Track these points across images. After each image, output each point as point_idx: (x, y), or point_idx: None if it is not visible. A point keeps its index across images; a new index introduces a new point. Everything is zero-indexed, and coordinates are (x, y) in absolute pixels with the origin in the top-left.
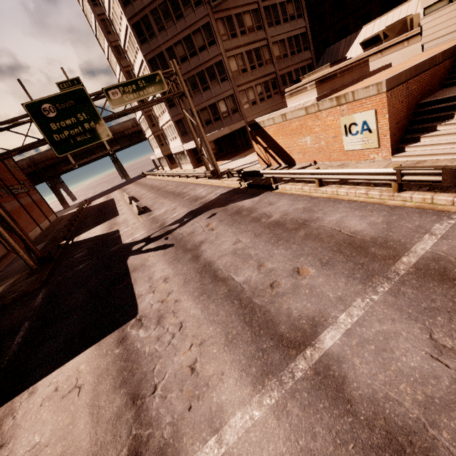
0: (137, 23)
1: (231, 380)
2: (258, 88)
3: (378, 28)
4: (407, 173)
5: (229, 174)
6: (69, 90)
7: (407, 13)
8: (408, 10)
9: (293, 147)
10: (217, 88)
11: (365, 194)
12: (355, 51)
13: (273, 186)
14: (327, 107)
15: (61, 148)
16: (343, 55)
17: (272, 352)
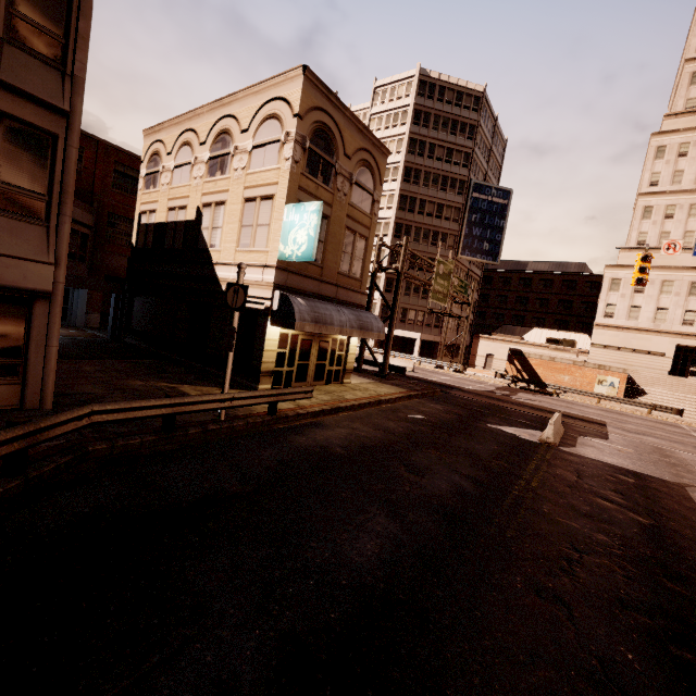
0: (400, 224)
1: (688, 438)
2: (451, 320)
3: (546, 334)
4: (658, 407)
5: (495, 375)
6: (450, 265)
7: (565, 337)
8: (565, 336)
9: (549, 378)
10: (433, 303)
11: (632, 412)
12: (530, 338)
13: (555, 395)
14: (590, 366)
15: (433, 295)
16: (520, 336)
17: (688, 435)
